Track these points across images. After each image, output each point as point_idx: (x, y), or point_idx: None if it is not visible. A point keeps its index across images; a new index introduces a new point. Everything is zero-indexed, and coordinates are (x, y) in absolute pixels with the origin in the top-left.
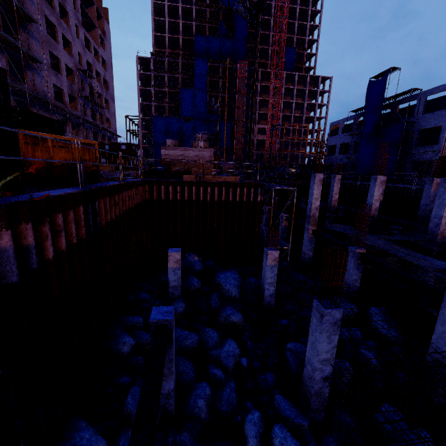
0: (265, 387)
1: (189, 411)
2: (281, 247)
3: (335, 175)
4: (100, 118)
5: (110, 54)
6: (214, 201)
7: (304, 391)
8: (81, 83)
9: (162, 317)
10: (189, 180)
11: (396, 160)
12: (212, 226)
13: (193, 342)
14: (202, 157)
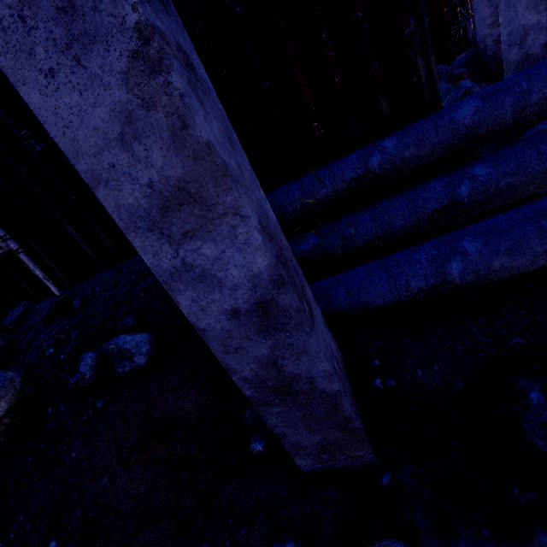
0: None
1: None
2: None
3: None
4: None
5: None
6: None
7: None
8: None
9: None
10: None
11: None
12: None
13: None
14: None
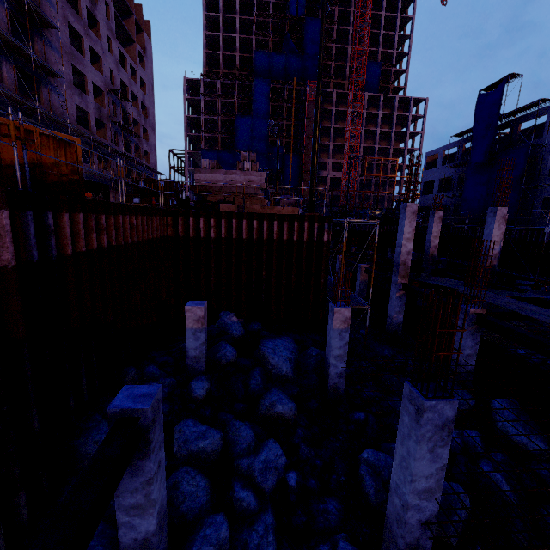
0: (324, 524)
1: None
2: (357, 305)
3: (434, 212)
4: (137, 151)
5: (151, 74)
6: (263, 240)
7: (389, 540)
8: (113, 108)
9: (130, 404)
10: (228, 211)
11: (518, 196)
12: (260, 275)
13: (212, 444)
14: (249, 183)
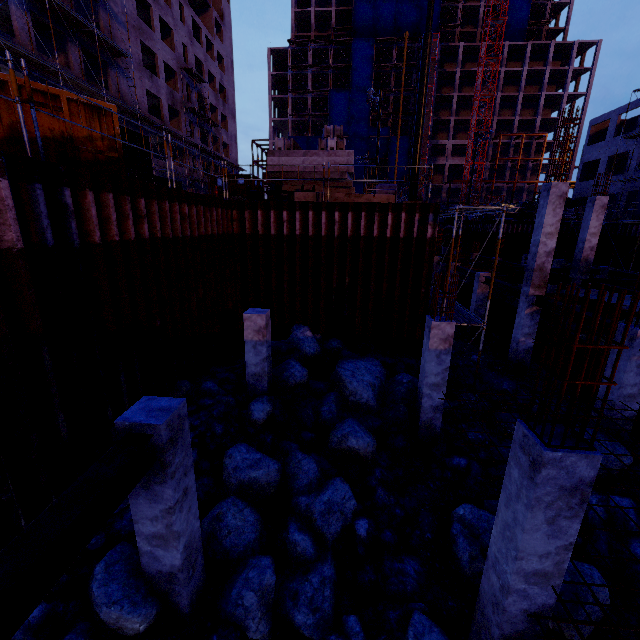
0: (398, 587)
1: (225, 610)
2: (468, 323)
3: (595, 198)
4: (215, 143)
5: (230, 47)
6: (347, 238)
7: (480, 624)
8: (187, 92)
9: (142, 418)
10: (304, 202)
11: None
12: (343, 282)
13: (267, 475)
14: (334, 166)
